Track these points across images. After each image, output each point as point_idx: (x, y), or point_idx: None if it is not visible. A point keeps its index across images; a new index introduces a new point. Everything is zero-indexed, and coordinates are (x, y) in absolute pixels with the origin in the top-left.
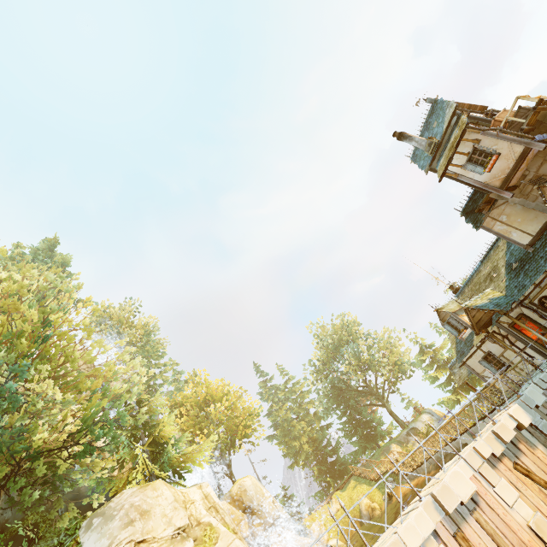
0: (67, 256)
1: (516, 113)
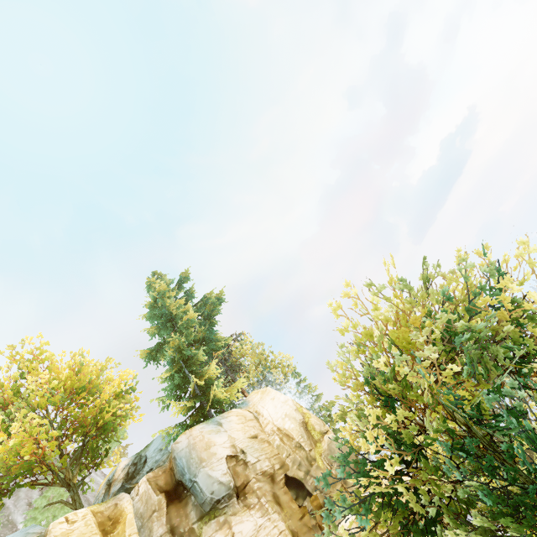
0: (222, 291)
1: None
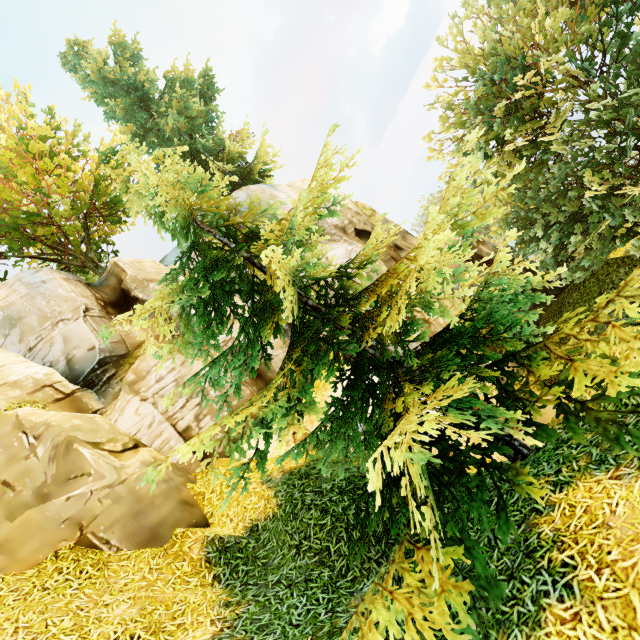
0: (208, 73)
1: None
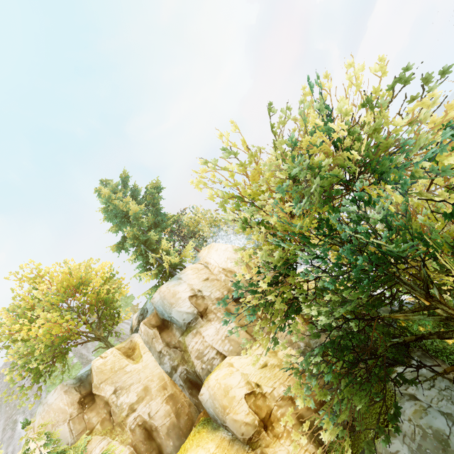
0: (157, 180)
1: None
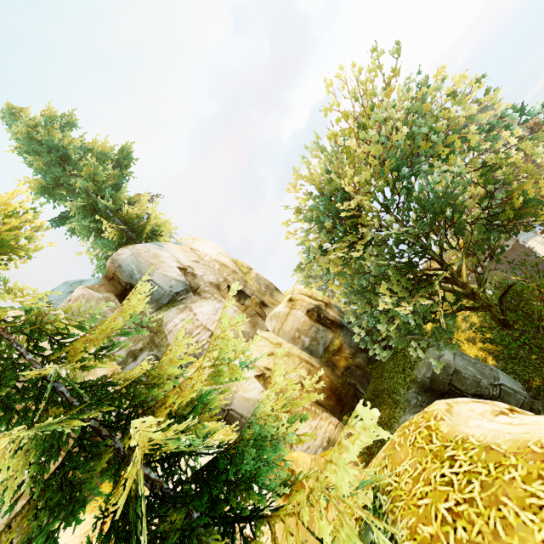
0: (129, 146)
1: (533, 124)
